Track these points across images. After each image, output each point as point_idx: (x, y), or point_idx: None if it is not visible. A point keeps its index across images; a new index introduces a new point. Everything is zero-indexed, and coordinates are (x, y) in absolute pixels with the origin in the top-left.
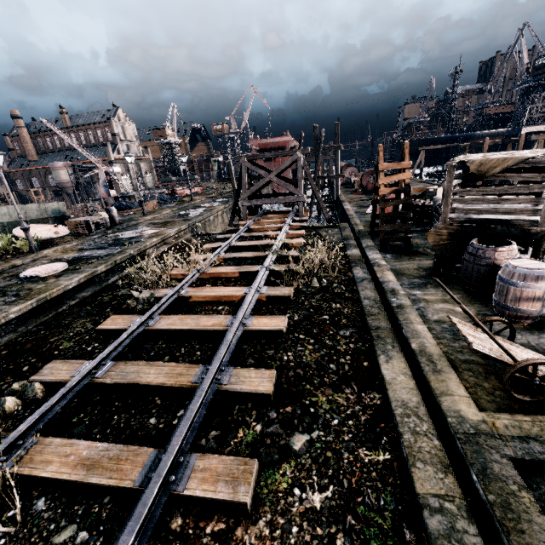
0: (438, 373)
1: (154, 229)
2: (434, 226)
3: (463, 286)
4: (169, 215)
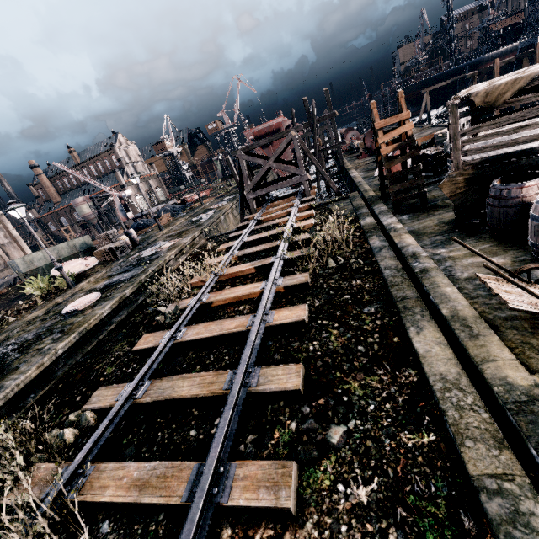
0: (475, 338)
1: (171, 242)
2: (447, 175)
3: (492, 233)
4: (183, 225)
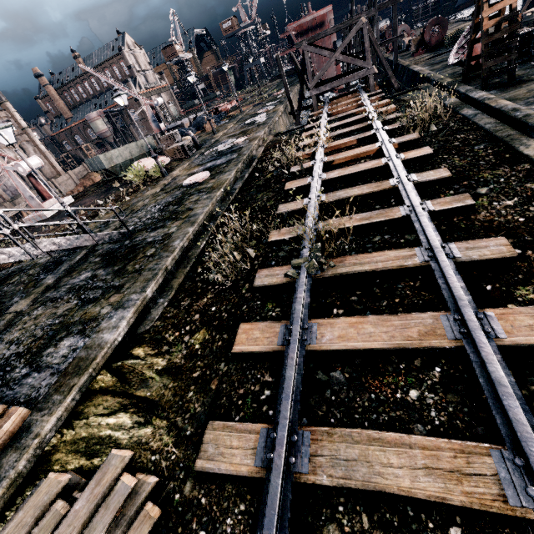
0: None
1: (241, 138)
2: None
3: None
4: (238, 127)
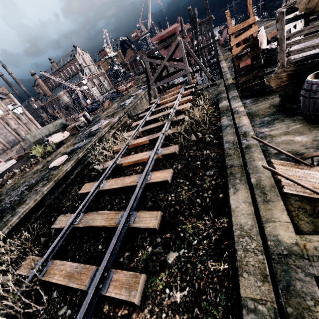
0: (266, 203)
1: (107, 120)
2: (274, 72)
3: (303, 117)
4: (116, 108)
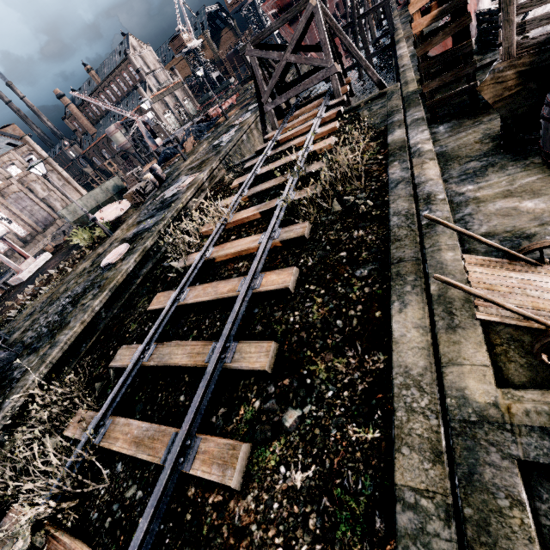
0: (452, 331)
1: (190, 177)
2: (491, 68)
3: (544, 160)
4: (205, 152)
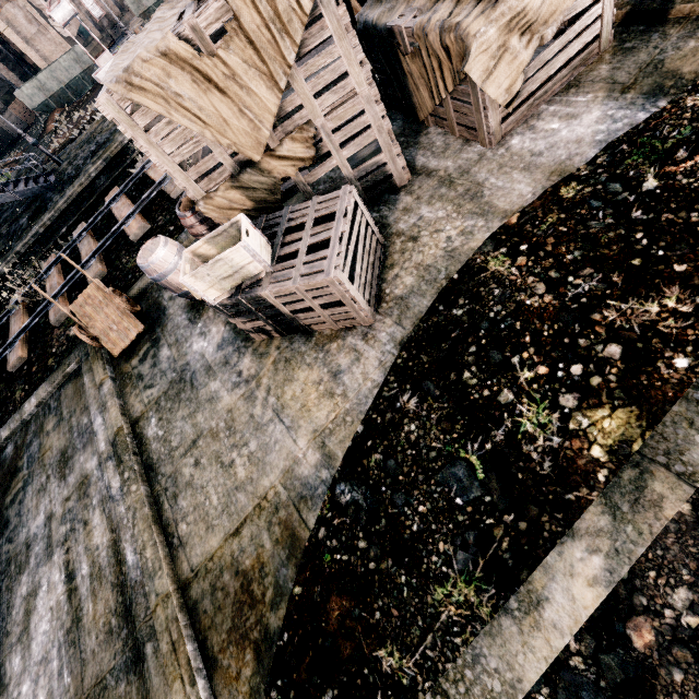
0: None
1: None
2: None
3: None
4: None
